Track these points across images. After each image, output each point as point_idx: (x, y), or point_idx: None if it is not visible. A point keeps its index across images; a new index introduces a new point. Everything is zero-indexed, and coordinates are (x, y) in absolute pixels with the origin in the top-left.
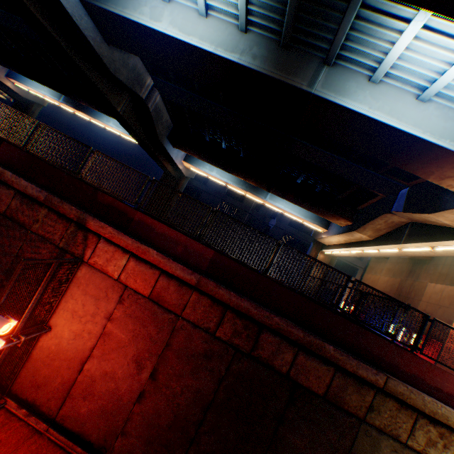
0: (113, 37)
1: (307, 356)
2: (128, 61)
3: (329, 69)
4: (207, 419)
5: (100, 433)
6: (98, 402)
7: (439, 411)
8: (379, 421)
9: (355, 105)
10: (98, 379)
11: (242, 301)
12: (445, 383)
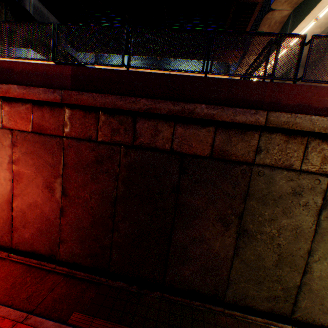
0: None
1: (185, 127)
2: None
3: None
4: (118, 211)
5: (46, 247)
6: (35, 227)
7: None
8: (270, 159)
9: None
10: (27, 211)
11: (106, 98)
12: None
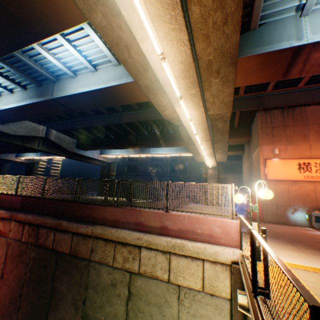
0: (0, 121)
1: (60, 233)
2: (21, 125)
3: (58, 83)
4: (24, 291)
5: None
6: None
7: (121, 235)
8: (98, 257)
9: (70, 92)
10: None
11: (27, 216)
12: (132, 217)
